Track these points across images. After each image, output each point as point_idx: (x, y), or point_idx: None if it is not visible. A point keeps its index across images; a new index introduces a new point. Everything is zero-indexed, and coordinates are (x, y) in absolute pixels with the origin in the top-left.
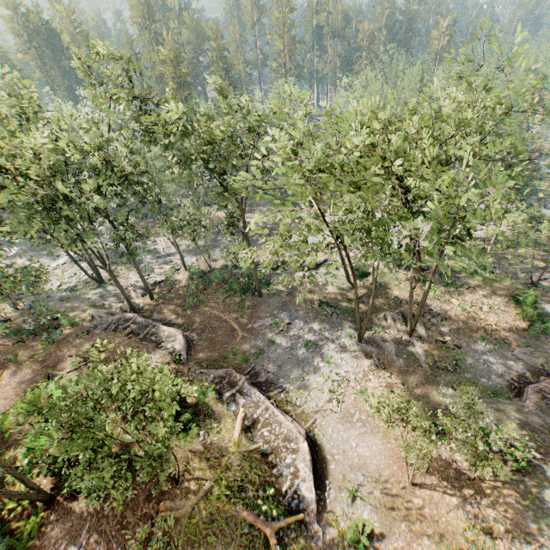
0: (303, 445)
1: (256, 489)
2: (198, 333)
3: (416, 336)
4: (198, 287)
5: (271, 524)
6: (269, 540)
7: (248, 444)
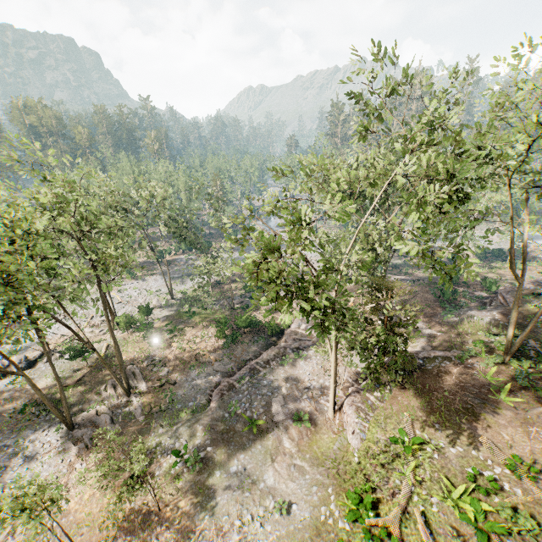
0: None
1: None
2: None
3: (136, 392)
4: None
5: None
6: None
7: None
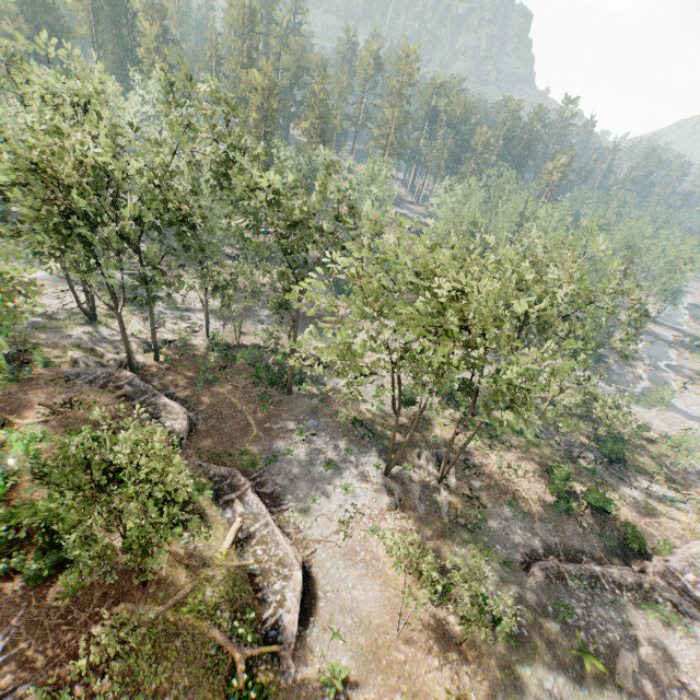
0: (298, 573)
1: (234, 610)
2: (204, 417)
3: (445, 484)
4: (217, 361)
5: (243, 650)
6: (236, 667)
7: (237, 559)
